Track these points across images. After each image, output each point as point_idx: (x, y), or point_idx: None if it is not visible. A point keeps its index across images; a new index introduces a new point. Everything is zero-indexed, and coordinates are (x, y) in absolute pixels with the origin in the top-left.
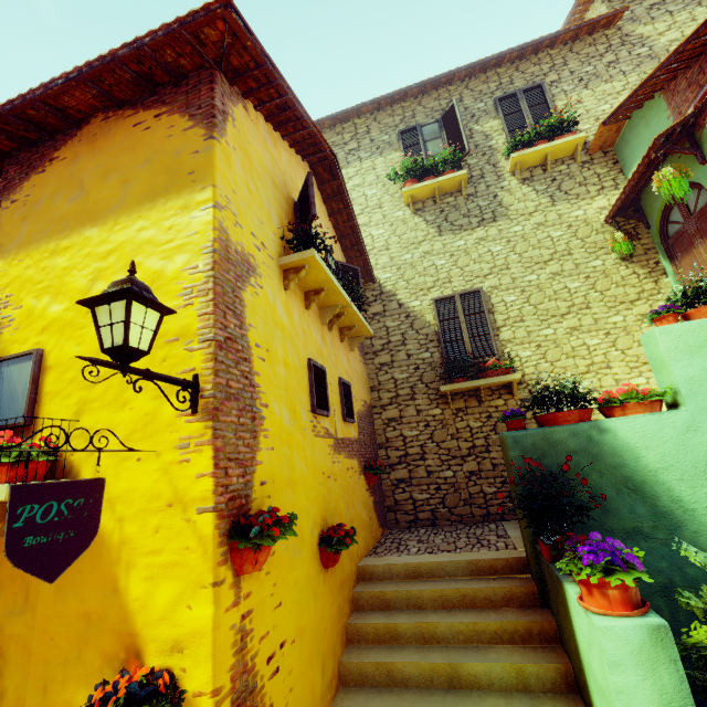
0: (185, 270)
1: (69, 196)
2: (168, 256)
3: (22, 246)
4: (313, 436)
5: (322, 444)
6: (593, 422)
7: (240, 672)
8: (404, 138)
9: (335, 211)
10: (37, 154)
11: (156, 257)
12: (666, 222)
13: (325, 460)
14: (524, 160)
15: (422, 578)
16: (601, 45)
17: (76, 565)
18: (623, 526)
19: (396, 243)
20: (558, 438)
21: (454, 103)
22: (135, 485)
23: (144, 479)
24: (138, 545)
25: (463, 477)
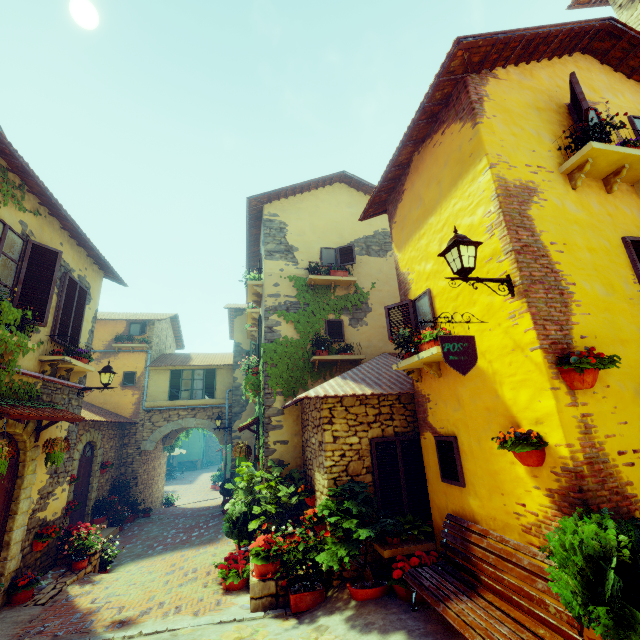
0: (484, 216)
1: (416, 206)
2: (472, 213)
3: (405, 243)
4: None
5: None
6: None
7: (588, 445)
8: None
9: (635, 67)
10: (396, 193)
11: (466, 217)
12: None
13: None
14: None
15: None
16: None
17: (475, 386)
18: None
19: None
20: None
21: None
22: (492, 343)
23: (495, 339)
24: (502, 373)
25: None
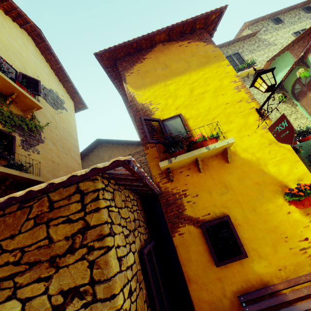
0: (231, 82)
1: (161, 68)
2: (221, 80)
3: (147, 86)
4: None
5: None
6: None
7: None
8: None
9: None
10: (134, 57)
11: (216, 81)
12: (293, 89)
13: None
14: (241, 75)
15: None
16: (253, 41)
17: (242, 171)
18: None
19: None
20: None
21: None
22: (251, 143)
23: (254, 140)
24: (265, 158)
25: None
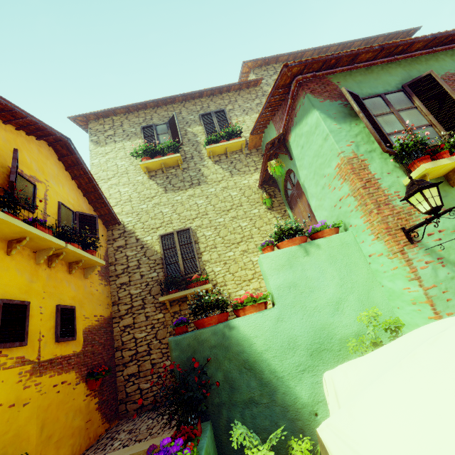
0: None
1: None
2: None
3: None
4: None
5: (5, 376)
6: (226, 322)
7: None
8: (145, 131)
9: (77, 176)
10: None
11: None
12: (286, 189)
13: (8, 390)
14: (214, 150)
15: None
16: (253, 94)
17: None
18: (243, 398)
19: (136, 197)
20: (204, 337)
21: (174, 114)
22: None
23: None
24: None
25: None
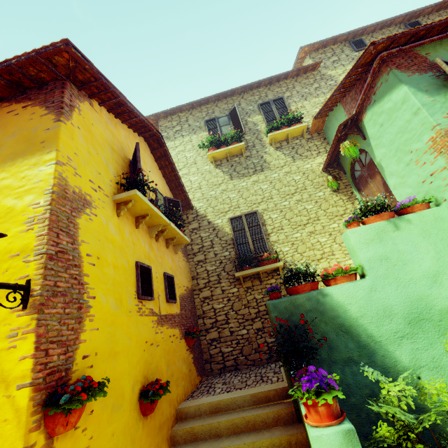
0: (30, 205)
1: None
2: (19, 196)
3: None
4: (138, 316)
5: (146, 321)
6: (319, 290)
7: None
8: (208, 124)
9: (163, 166)
10: None
11: (11, 197)
12: (353, 170)
13: (148, 332)
14: (276, 137)
15: (221, 412)
16: (311, 79)
17: None
18: (342, 357)
19: (205, 185)
20: (299, 302)
21: (235, 106)
22: None
23: None
24: None
25: (253, 333)
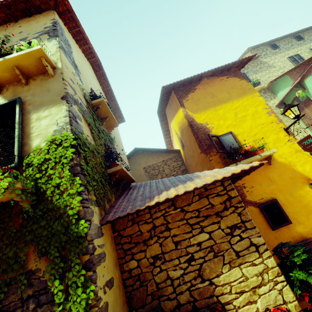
0: (263, 109)
1: (209, 97)
2: (256, 107)
3: (201, 110)
4: None
5: None
6: None
7: None
8: None
9: None
10: (187, 88)
11: (252, 107)
12: None
13: None
14: None
15: None
16: (255, 63)
17: (280, 170)
18: None
19: None
20: None
21: None
22: (284, 151)
23: (285, 149)
24: (294, 161)
25: None
